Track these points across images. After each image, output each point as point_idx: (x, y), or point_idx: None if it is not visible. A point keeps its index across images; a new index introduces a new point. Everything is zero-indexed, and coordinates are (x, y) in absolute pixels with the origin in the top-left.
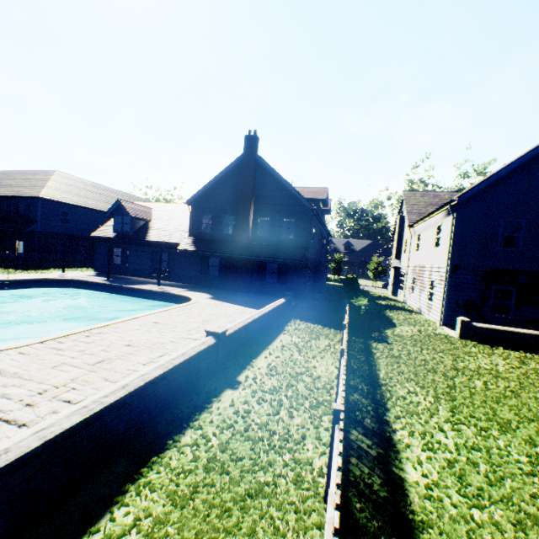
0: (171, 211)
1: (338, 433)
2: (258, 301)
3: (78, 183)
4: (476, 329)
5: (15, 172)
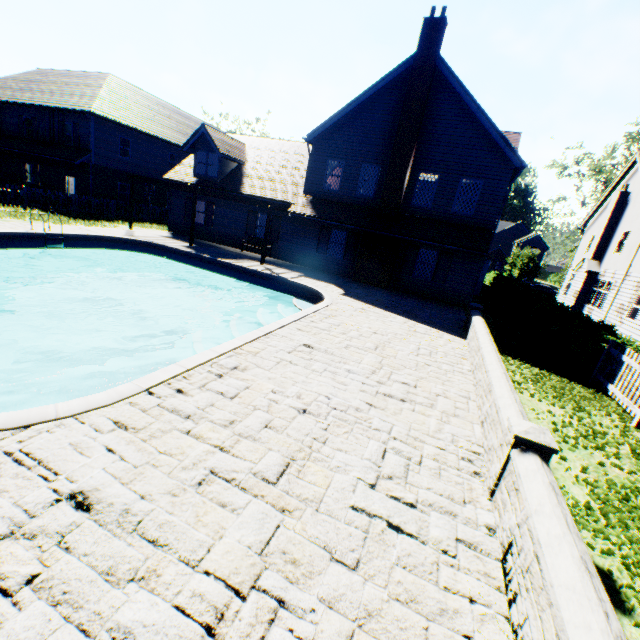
0: (273, 152)
1: None
2: (414, 308)
3: (139, 96)
4: None
5: (54, 72)
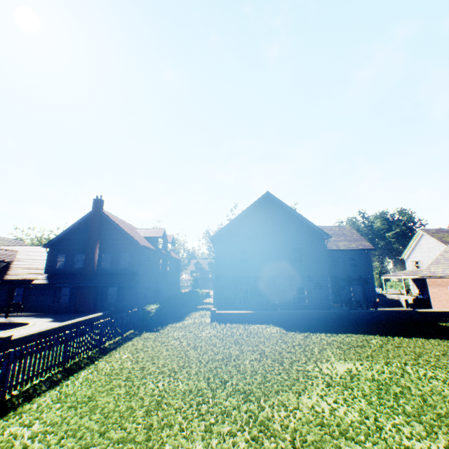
0: (35, 252)
1: (3, 359)
2: None
3: None
4: (220, 315)
5: None
